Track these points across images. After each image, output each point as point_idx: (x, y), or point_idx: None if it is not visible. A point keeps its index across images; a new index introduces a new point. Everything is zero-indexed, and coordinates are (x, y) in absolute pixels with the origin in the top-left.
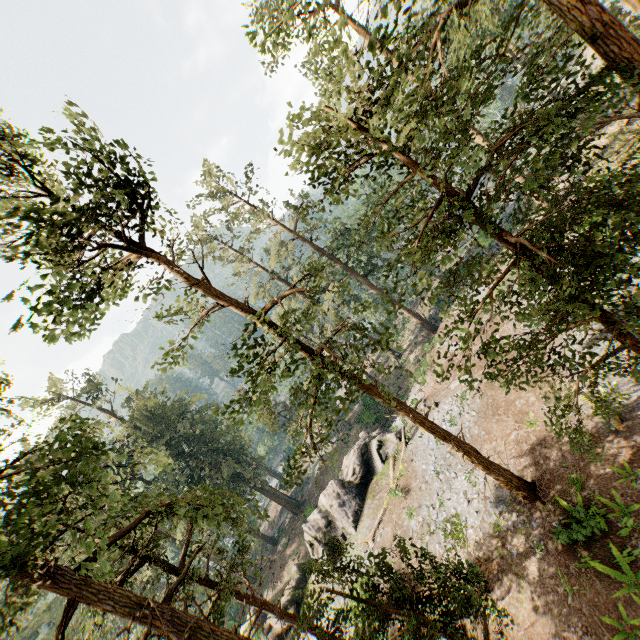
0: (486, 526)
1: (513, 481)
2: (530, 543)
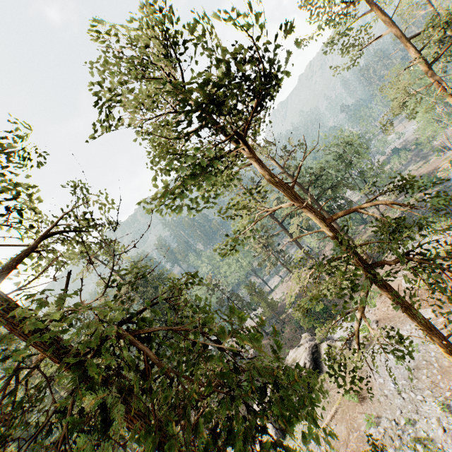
0: None
1: None
2: None
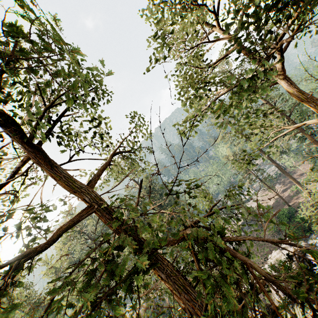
0: None
1: None
2: None
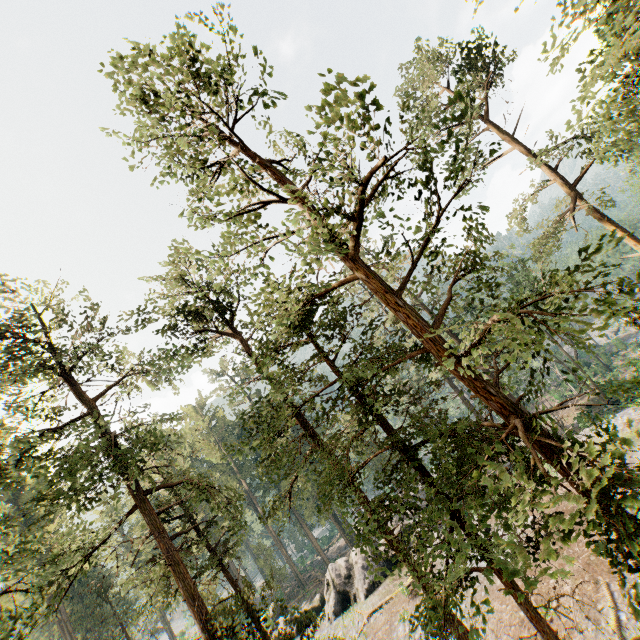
0: None
1: None
2: None
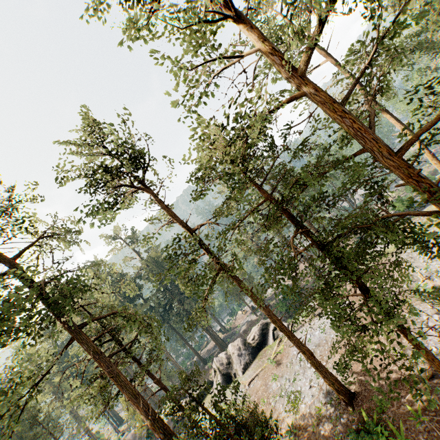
0: (313, 407)
1: (335, 384)
2: (334, 430)
